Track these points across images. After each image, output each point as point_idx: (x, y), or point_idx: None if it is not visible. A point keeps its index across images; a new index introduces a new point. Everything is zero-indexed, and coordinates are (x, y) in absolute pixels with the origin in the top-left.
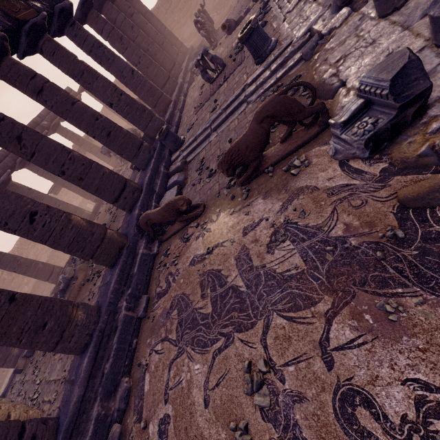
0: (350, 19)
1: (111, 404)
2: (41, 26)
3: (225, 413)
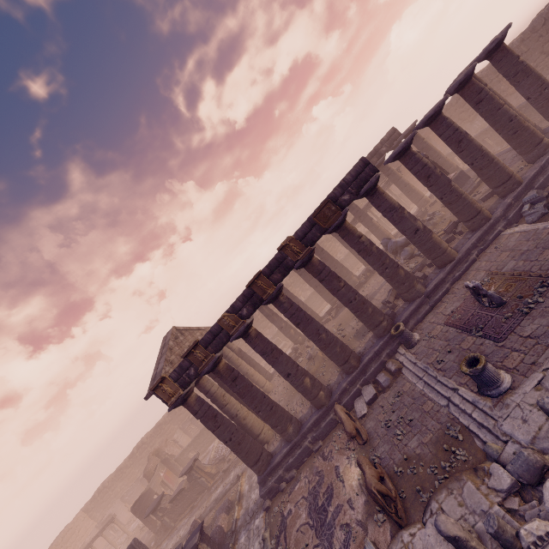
0: (490, 496)
1: (286, 474)
2: (340, 223)
3: (297, 542)
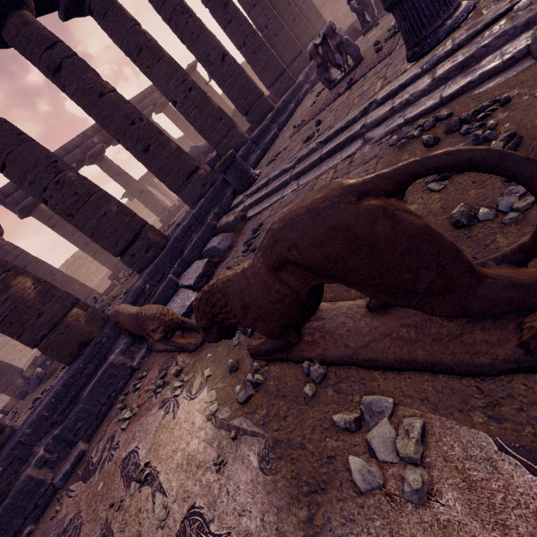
0: None
1: None
2: None
3: None
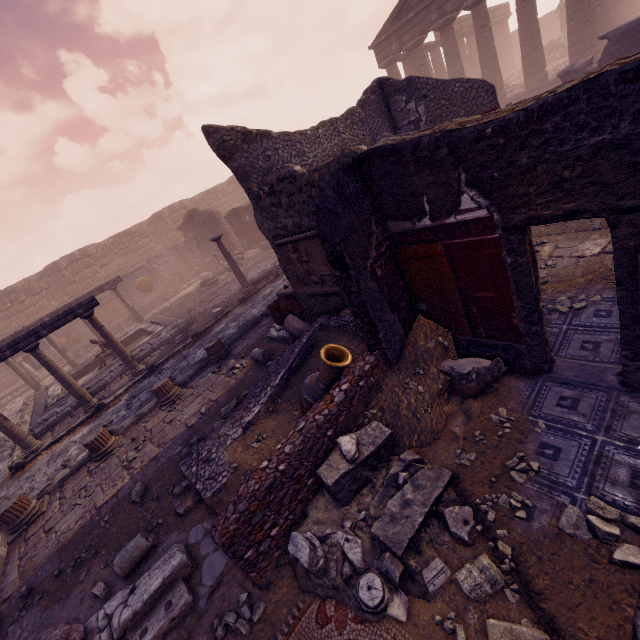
0: None
1: None
2: None
3: None
